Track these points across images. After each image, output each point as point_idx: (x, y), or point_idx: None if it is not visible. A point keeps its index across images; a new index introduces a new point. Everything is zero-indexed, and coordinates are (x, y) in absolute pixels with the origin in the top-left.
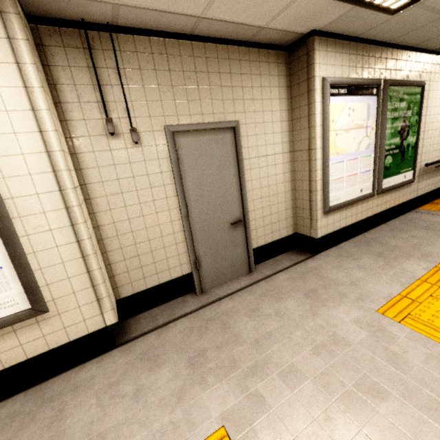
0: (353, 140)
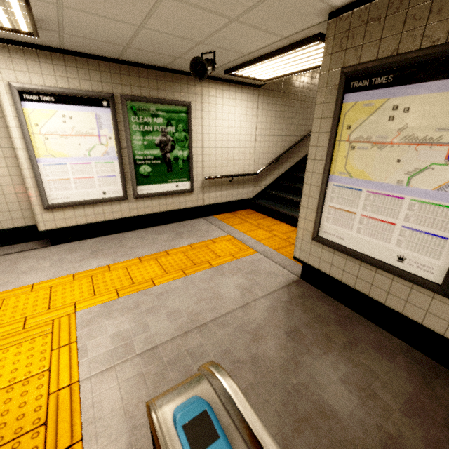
0: (78, 146)
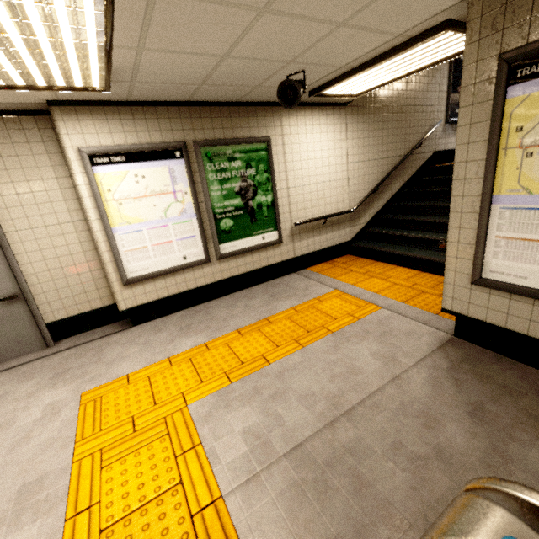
0: (153, 207)
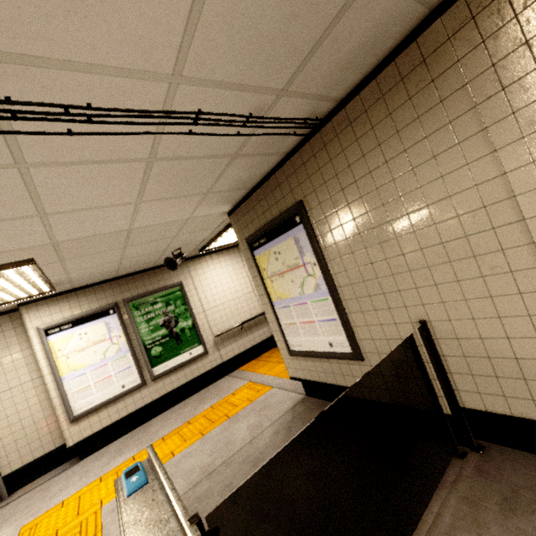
0: (94, 353)
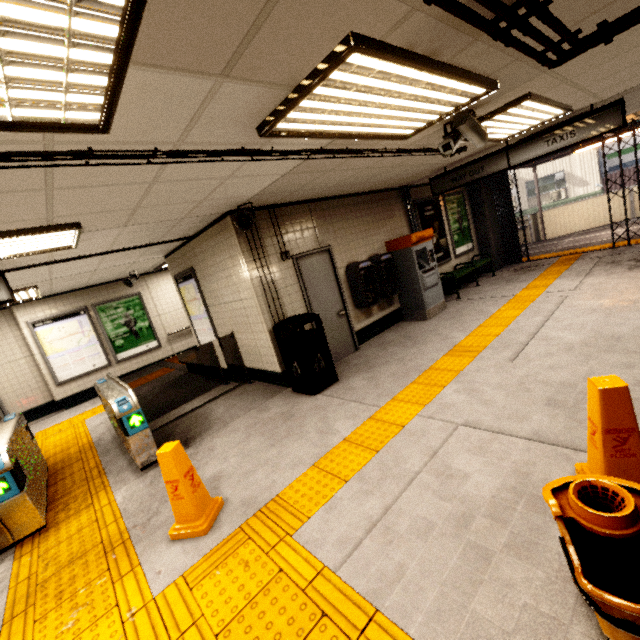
0: (71, 342)
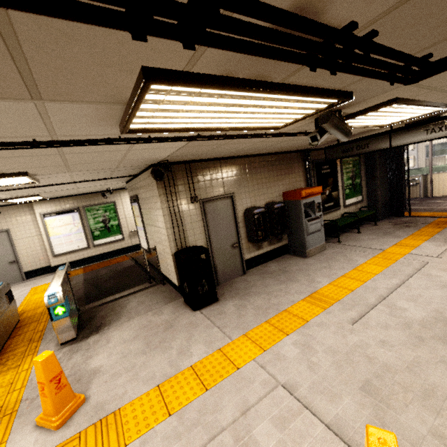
0: (65, 229)
